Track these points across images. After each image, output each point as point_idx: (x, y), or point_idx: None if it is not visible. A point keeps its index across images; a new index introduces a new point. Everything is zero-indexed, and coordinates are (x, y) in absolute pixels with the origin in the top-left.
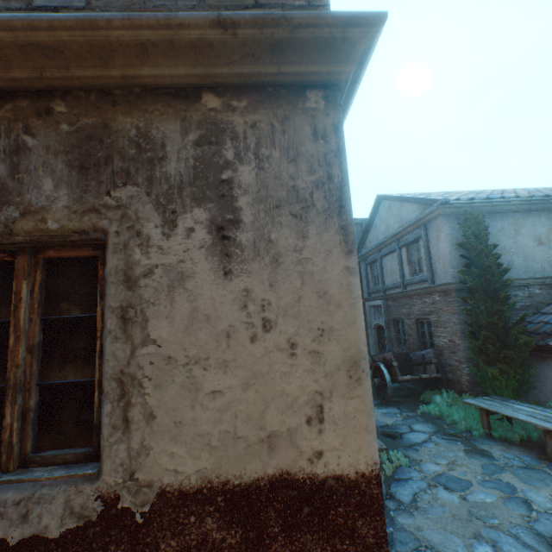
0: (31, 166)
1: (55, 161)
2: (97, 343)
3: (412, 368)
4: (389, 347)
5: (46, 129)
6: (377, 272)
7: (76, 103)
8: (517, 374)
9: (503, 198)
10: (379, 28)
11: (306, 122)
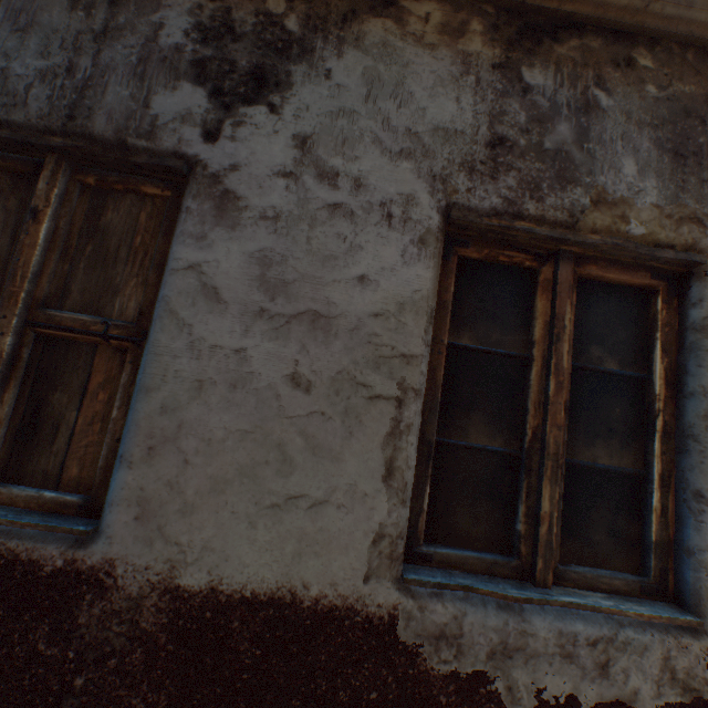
0: (604, 134)
1: (637, 136)
2: (657, 419)
3: None
4: None
5: (623, 87)
6: None
7: (665, 58)
8: None
9: None
10: None
11: None
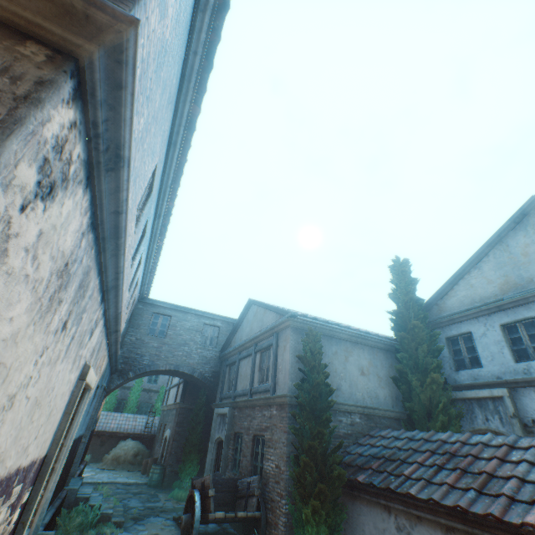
0: None
1: None
2: None
3: (236, 502)
4: (223, 469)
5: None
6: (234, 375)
7: None
8: (330, 517)
9: (338, 326)
10: (129, 28)
11: (3, 57)
